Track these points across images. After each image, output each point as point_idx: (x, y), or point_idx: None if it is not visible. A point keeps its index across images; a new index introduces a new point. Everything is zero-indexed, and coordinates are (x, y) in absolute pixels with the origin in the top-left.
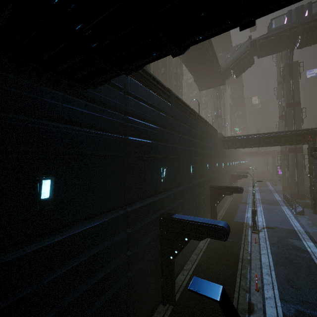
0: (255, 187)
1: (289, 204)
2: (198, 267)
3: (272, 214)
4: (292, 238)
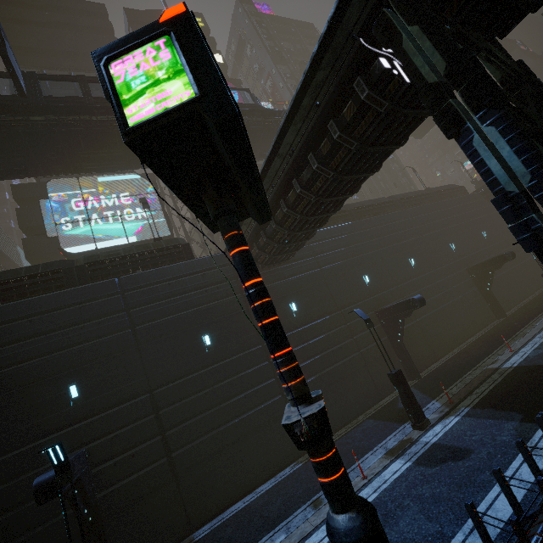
0: None
1: None
2: (455, 356)
3: None
4: None
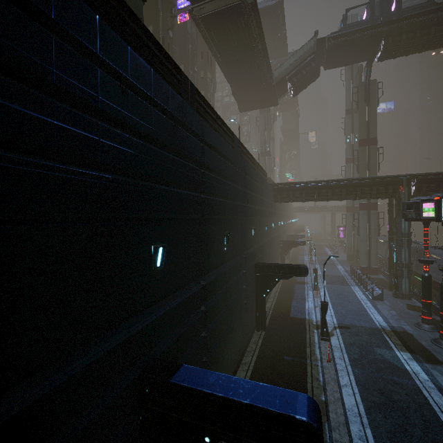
0: (312, 257)
1: (360, 283)
2: None
3: (342, 301)
4: (380, 345)
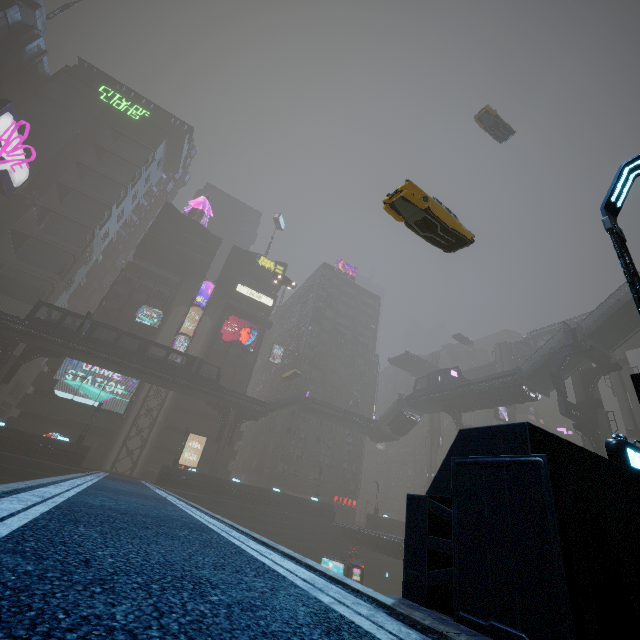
0: None
1: None
2: None
3: None
4: None
